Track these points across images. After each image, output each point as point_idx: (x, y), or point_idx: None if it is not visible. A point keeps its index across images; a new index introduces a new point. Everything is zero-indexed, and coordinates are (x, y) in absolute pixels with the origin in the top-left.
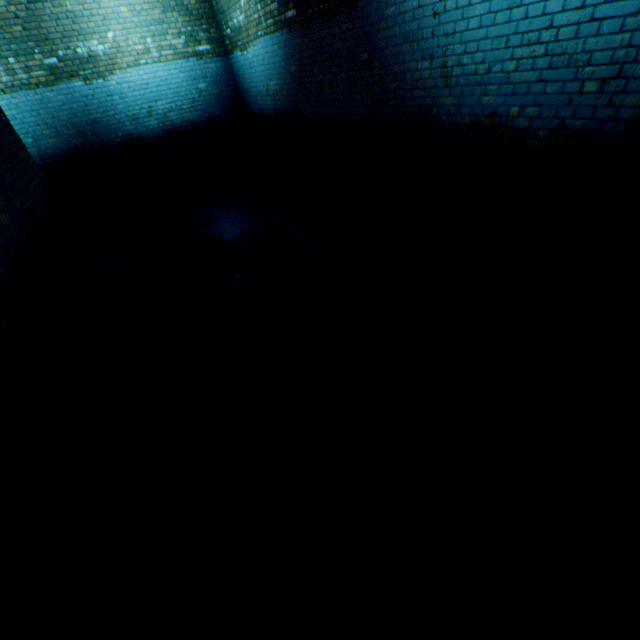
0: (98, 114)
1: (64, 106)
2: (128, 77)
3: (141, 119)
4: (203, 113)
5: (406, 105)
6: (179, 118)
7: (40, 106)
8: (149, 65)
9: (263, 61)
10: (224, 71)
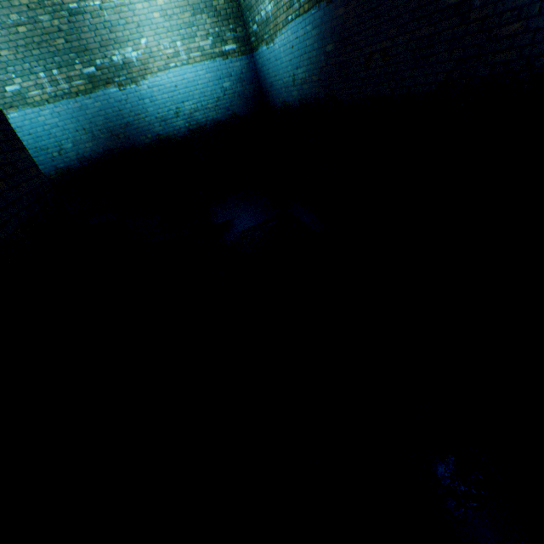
0: (130, 117)
1: (100, 112)
2: (158, 80)
3: (169, 120)
4: (226, 111)
5: (536, 53)
6: (204, 117)
7: (79, 113)
8: (178, 68)
9: (291, 48)
10: (248, 69)
